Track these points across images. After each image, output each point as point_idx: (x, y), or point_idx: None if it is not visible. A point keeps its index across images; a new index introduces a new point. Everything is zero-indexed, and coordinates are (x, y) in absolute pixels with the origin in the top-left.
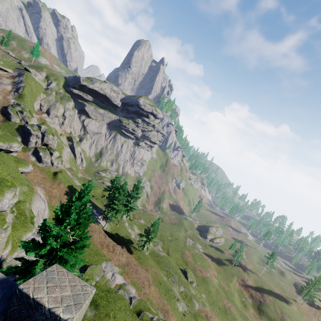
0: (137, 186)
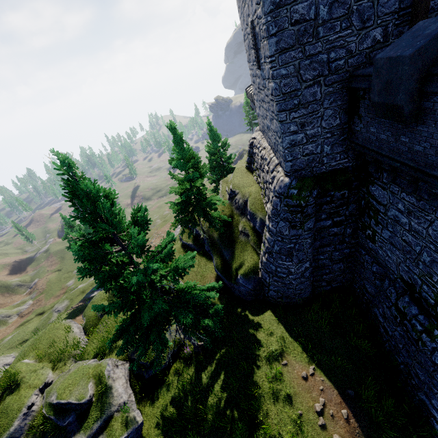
0: (71, 224)
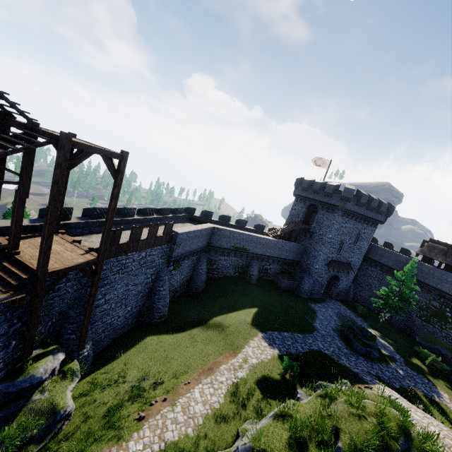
0: None
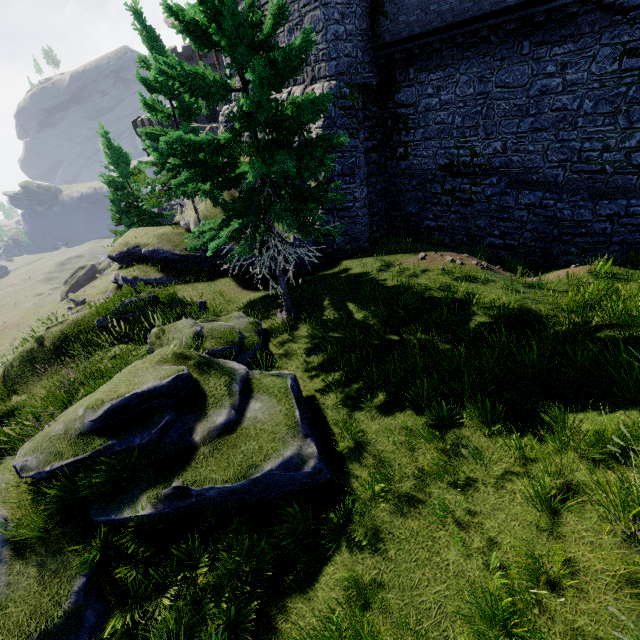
0: None
